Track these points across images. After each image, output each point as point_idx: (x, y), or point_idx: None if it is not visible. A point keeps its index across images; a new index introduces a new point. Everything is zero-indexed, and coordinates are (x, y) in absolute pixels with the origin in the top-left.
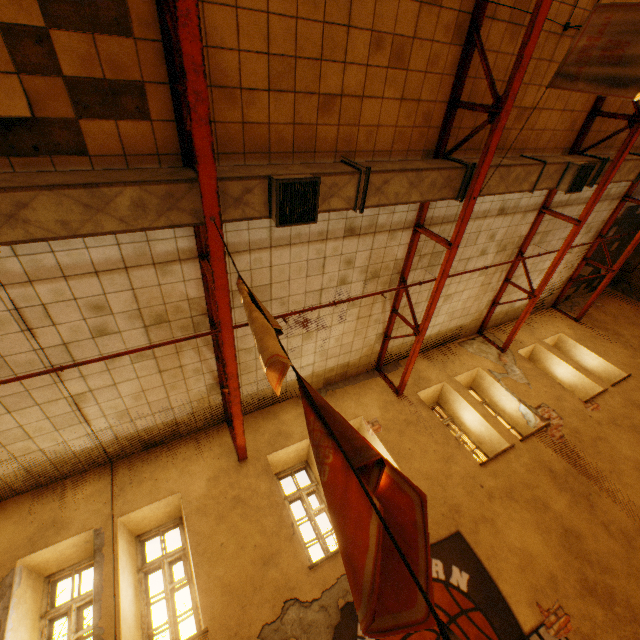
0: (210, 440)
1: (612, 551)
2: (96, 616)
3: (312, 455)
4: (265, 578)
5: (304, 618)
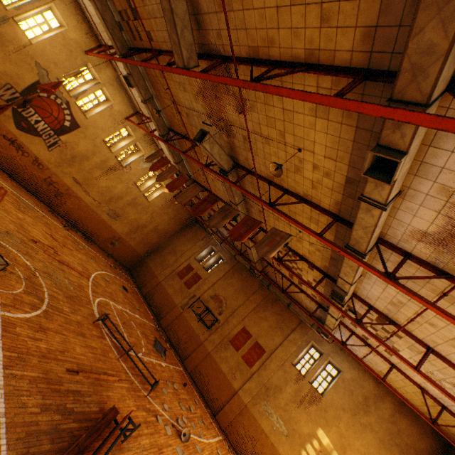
0: (91, 38)
1: (86, 168)
2: (25, 5)
3: (96, 81)
4: (51, 64)
5: (45, 76)
